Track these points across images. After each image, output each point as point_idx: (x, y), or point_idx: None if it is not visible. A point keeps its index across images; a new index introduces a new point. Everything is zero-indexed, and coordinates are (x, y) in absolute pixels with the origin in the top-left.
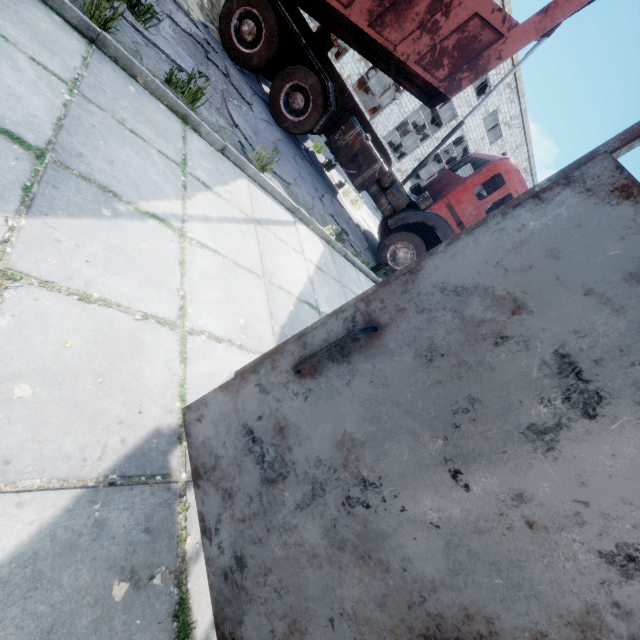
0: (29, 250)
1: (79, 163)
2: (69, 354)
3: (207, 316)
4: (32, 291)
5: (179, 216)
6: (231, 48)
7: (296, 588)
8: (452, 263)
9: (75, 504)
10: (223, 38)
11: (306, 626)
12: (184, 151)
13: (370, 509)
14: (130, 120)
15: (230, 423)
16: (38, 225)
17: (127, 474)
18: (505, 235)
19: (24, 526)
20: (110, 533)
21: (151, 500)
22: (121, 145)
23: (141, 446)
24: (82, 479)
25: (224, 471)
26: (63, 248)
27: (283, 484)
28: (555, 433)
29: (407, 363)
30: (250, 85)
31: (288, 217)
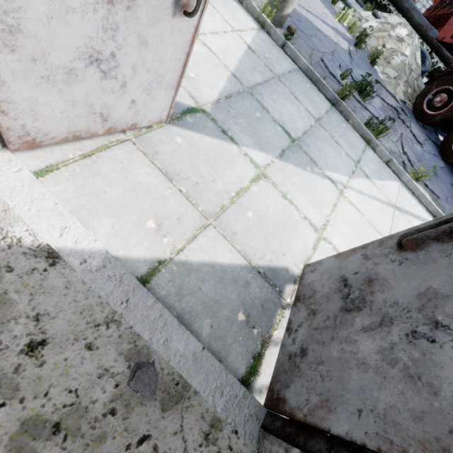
0: (274, 170)
1: (306, 147)
2: (269, 212)
3: (337, 237)
4: (268, 184)
5: (343, 184)
6: (419, 112)
7: (338, 379)
8: None
9: (244, 267)
10: (415, 107)
11: (335, 406)
12: (360, 156)
13: (434, 343)
14: (337, 137)
15: (332, 274)
16: (281, 163)
17: (266, 274)
18: None
19: (228, 258)
20: (249, 290)
21: (269, 295)
22: (327, 145)
23: (277, 269)
24: (251, 260)
25: (316, 299)
26: (285, 175)
27: (357, 313)
28: None
29: None
30: (426, 134)
31: (427, 217)
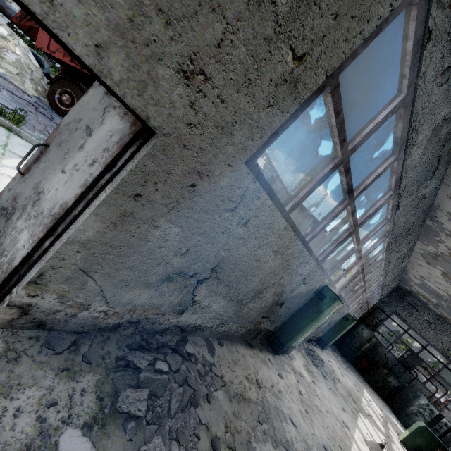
0: None
1: None
2: None
3: None
4: None
5: None
6: (57, 108)
7: (13, 247)
8: (68, 117)
9: None
10: (51, 103)
11: (15, 256)
12: (6, 141)
13: (40, 200)
14: None
15: None
16: None
17: None
18: (80, 104)
19: None
20: None
21: None
22: None
23: None
24: None
25: None
26: None
27: (13, 216)
28: (84, 145)
29: (55, 150)
30: None
31: None
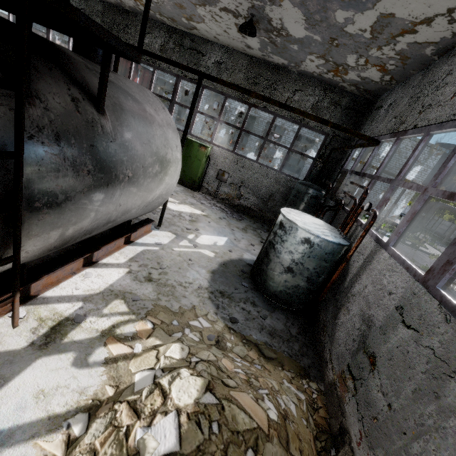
0: None
1: None
2: None
3: None
4: None
5: None
6: None
7: None
8: None
9: None
10: None
11: None
12: None
13: None
14: None
15: None
16: None
17: None
18: None
19: None
20: None
21: None
22: None
23: None
24: None
25: None
26: None
27: None
28: None
29: None
30: None
31: None
